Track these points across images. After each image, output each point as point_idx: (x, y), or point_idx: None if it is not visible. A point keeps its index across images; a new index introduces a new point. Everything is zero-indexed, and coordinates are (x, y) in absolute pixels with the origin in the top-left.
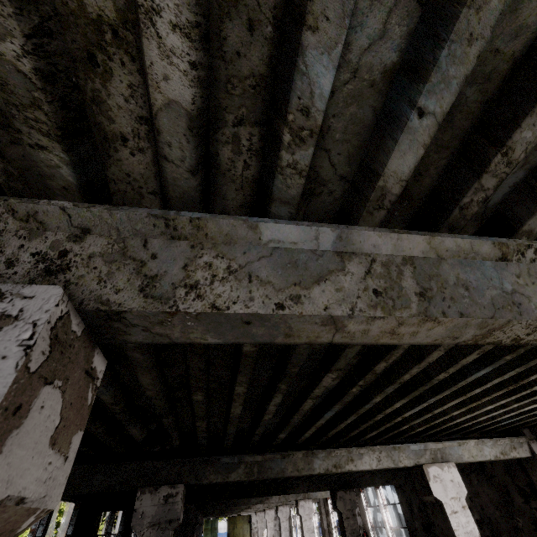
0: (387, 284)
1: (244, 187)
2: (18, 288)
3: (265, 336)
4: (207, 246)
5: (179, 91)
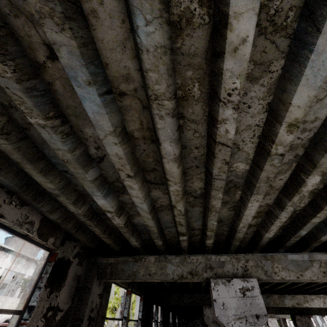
0: (326, 269)
1: (274, 236)
2: (249, 279)
3: (292, 281)
4: (275, 261)
5: (270, 236)
